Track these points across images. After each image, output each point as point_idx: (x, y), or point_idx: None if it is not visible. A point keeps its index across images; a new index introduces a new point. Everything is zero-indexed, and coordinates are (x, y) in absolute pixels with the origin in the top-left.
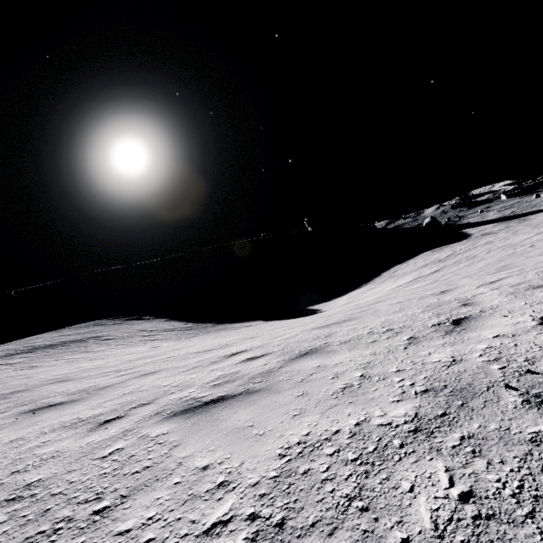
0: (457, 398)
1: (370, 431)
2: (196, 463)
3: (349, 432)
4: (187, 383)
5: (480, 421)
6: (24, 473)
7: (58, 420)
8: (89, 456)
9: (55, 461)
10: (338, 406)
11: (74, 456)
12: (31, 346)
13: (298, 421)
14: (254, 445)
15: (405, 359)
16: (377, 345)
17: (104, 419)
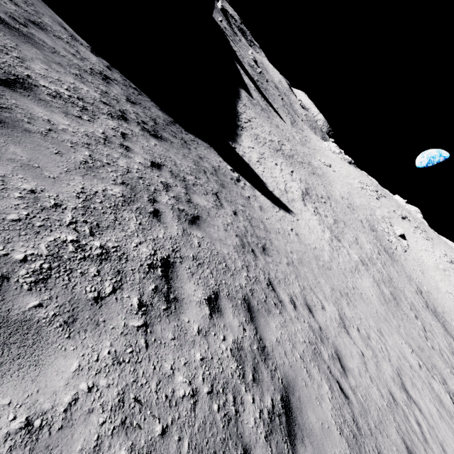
0: None
1: None
2: None
3: None
4: None
5: None
6: None
7: None
8: None
9: None
10: None
11: None
12: None
13: None
14: None
15: None
16: None
17: None
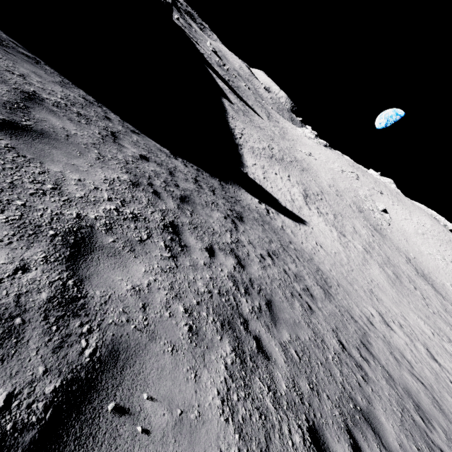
0: None
1: None
2: None
3: None
4: None
5: None
6: None
7: None
8: None
9: None
10: None
11: None
12: None
13: None
14: None
15: None
16: None
17: None
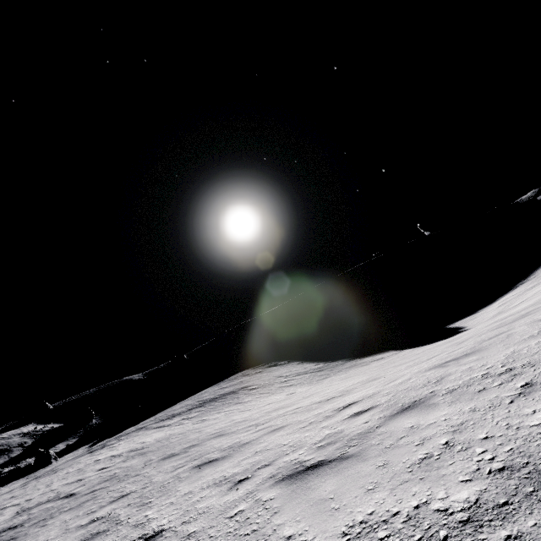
0: (530, 482)
1: (424, 516)
2: (284, 532)
3: (406, 515)
4: (300, 442)
5: (539, 517)
6: (188, 524)
7: (212, 476)
8: (223, 514)
9: (205, 516)
10: (408, 483)
11: (215, 513)
12: (201, 400)
13: (368, 497)
14: (327, 520)
15: (501, 420)
16: (483, 397)
17: (238, 479)
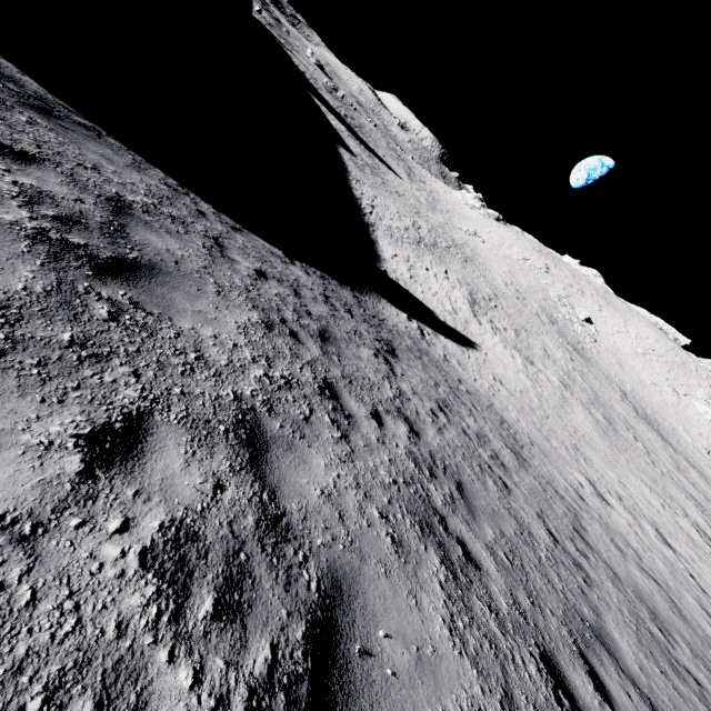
0: None
1: None
2: None
3: None
4: None
5: None
6: None
7: None
8: None
9: None
10: None
11: None
12: None
13: None
14: None
15: None
16: None
17: None
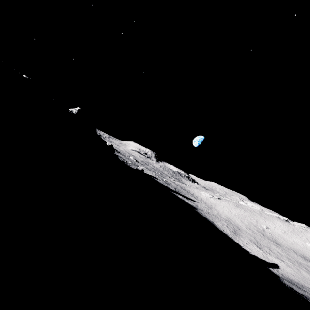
0: None
1: None
2: None
3: None
4: None
5: None
6: None
7: None
8: None
9: None
10: None
11: None
12: None
13: None
14: None
15: None
16: None
17: None
